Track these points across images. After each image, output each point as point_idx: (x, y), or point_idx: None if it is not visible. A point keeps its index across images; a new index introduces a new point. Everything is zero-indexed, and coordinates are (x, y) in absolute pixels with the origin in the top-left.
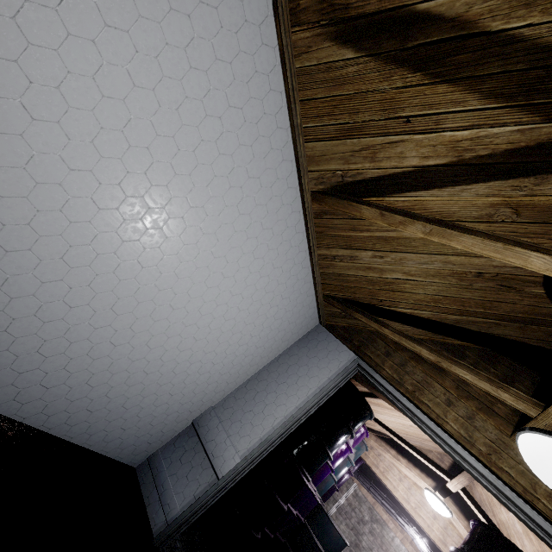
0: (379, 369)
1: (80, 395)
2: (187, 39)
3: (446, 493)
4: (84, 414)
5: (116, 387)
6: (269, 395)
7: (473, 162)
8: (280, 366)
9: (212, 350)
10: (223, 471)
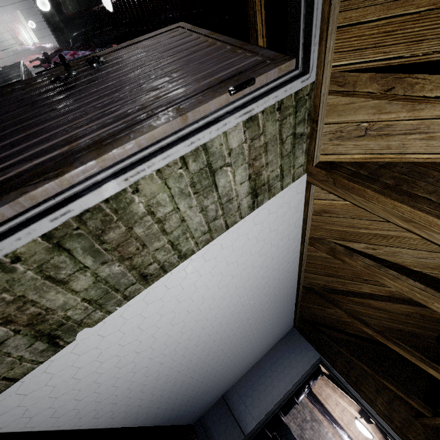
0: (334, 364)
1: (183, 406)
2: (264, 272)
3: (369, 422)
4: (182, 412)
5: (197, 397)
6: (267, 379)
7: (400, 298)
8: (272, 358)
9: (240, 363)
10: (247, 430)
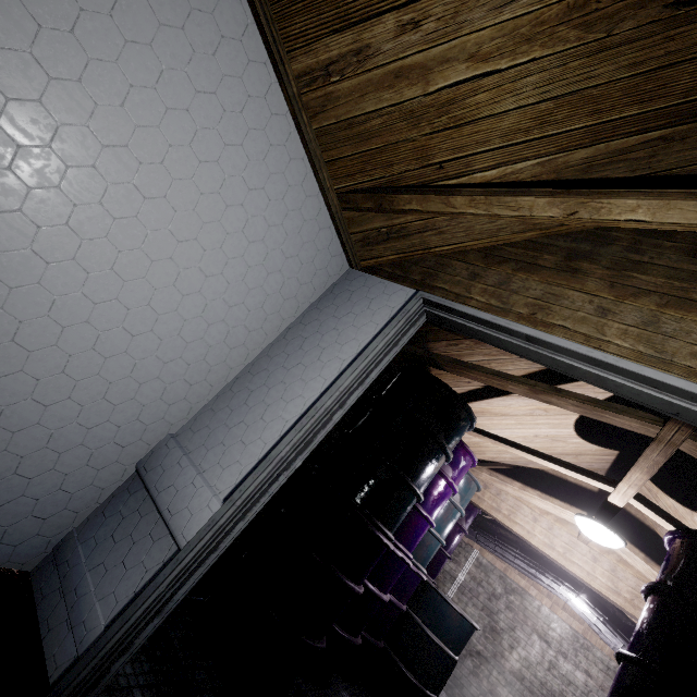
0: (462, 301)
1: None
2: None
3: (609, 514)
4: None
5: None
6: (272, 390)
7: None
8: (289, 344)
9: (111, 297)
10: (189, 533)
